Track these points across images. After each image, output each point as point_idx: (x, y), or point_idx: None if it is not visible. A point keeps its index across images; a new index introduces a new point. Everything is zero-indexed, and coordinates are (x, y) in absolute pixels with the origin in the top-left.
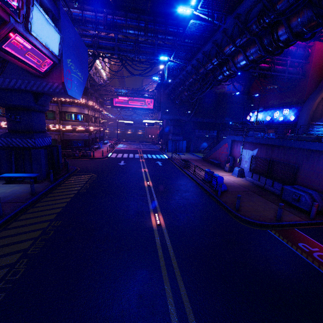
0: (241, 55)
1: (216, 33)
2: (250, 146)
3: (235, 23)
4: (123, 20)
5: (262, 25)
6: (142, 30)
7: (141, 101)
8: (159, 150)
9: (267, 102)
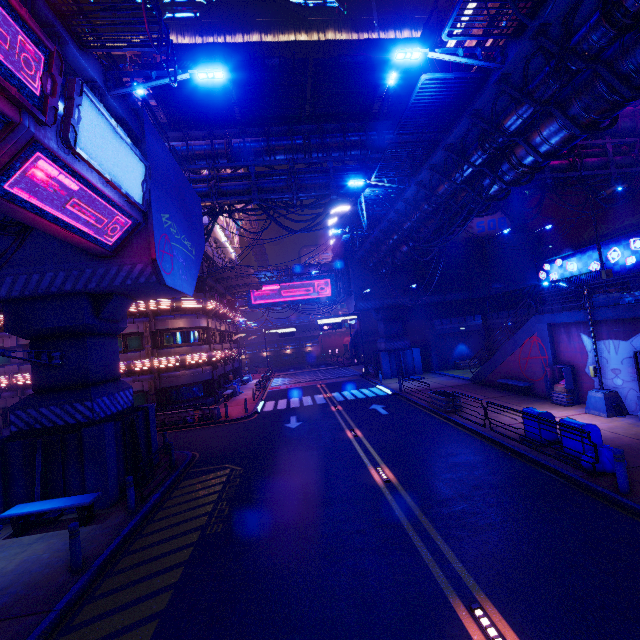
0: (551, 123)
1: (480, 92)
2: (612, 329)
3: (529, 54)
4: (262, 141)
5: (620, 24)
6: (299, 150)
7: (305, 286)
8: (361, 377)
9: (578, 235)
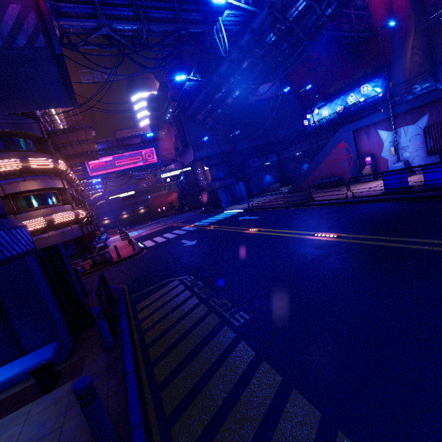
0: None
1: None
2: (403, 119)
3: None
4: None
5: None
6: None
7: (135, 155)
8: (202, 213)
9: (326, 90)
